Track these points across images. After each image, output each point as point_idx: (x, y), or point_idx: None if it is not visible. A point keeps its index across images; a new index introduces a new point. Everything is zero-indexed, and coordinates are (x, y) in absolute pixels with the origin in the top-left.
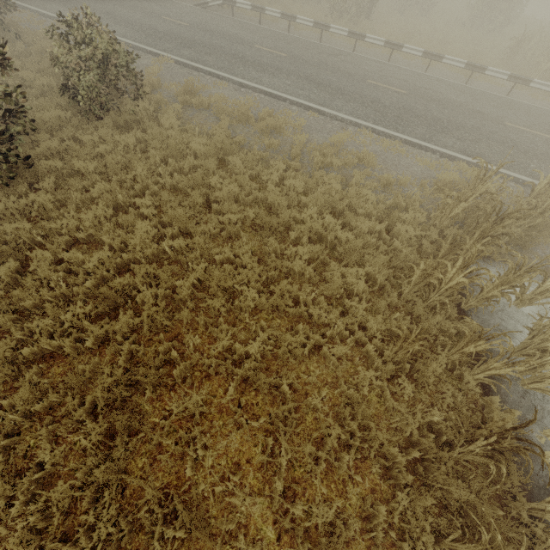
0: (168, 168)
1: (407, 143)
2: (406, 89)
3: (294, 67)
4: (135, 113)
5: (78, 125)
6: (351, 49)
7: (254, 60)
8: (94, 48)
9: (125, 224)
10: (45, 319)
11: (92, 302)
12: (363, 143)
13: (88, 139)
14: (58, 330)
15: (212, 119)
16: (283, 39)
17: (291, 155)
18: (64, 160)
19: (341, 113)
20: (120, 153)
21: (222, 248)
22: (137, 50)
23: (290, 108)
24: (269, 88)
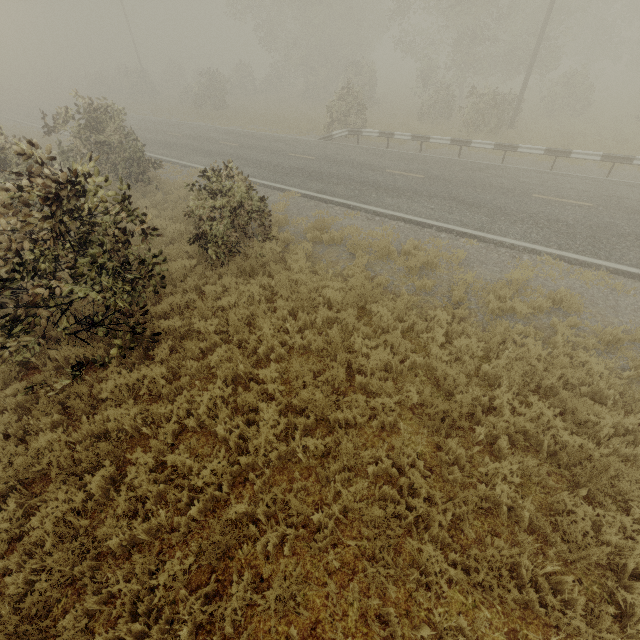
0: (298, 322)
1: (620, 274)
2: (590, 201)
3: (435, 188)
4: (261, 255)
5: (202, 272)
6: (498, 161)
7: (388, 185)
8: (228, 197)
9: (245, 406)
10: (131, 564)
11: (194, 537)
12: (551, 276)
13: (210, 290)
14: (145, 598)
15: (345, 255)
16: (416, 160)
17: (453, 299)
18: (184, 314)
19: (508, 238)
20: (244, 305)
21: (375, 452)
22: (264, 187)
23: (439, 236)
24: (409, 215)
